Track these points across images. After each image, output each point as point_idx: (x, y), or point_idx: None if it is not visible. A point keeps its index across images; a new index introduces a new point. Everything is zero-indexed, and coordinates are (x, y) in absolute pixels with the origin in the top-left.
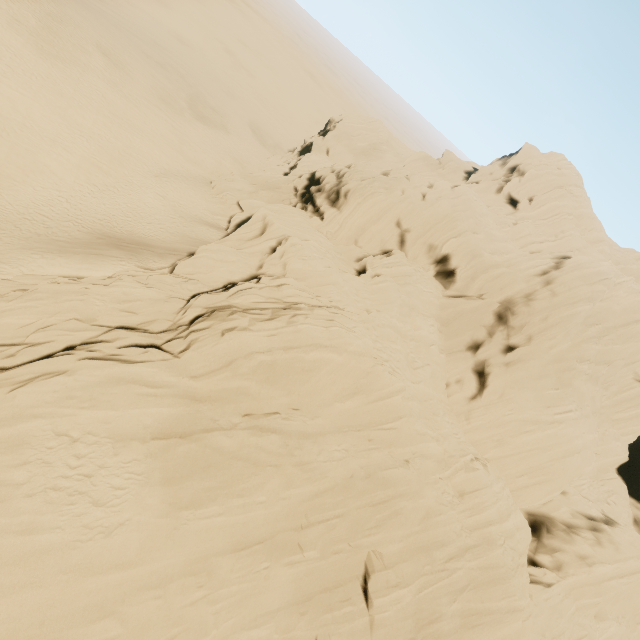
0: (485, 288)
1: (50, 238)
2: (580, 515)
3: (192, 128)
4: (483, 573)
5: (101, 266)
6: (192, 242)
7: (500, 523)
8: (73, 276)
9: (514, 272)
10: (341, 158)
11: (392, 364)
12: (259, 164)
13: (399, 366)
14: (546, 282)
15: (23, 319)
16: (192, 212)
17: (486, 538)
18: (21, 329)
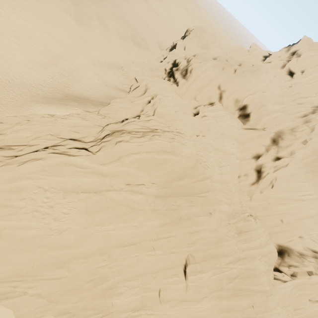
0: (267, 124)
1: (44, 96)
2: (308, 249)
3: (113, 38)
4: (247, 271)
5: (66, 110)
6: (111, 98)
7: (260, 249)
8: (54, 115)
9: (285, 115)
10: (192, 51)
11: (207, 163)
12: (148, 57)
13: (211, 165)
14: (305, 121)
15: (27, 134)
16: (112, 83)
17: (251, 255)
18: (26, 138)
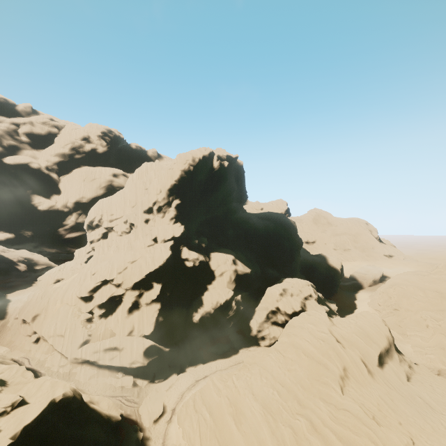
0: None
1: None
2: None
3: None
4: None
5: None
6: None
7: None
8: None
9: None
10: None
11: None
12: None
13: None
14: None
15: None
16: None
17: None
18: None
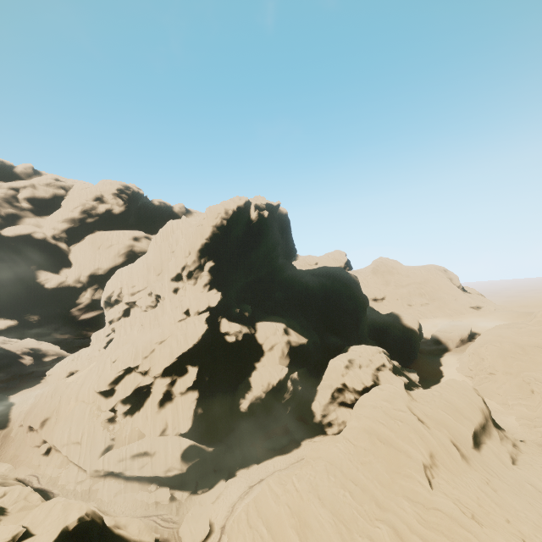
0: None
1: None
2: None
3: None
4: None
5: None
6: None
7: None
8: None
9: None
10: None
11: None
12: None
13: None
14: None
15: None
16: None
17: None
18: None
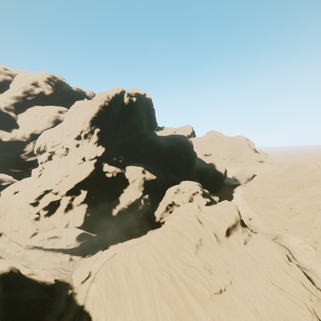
0: None
1: None
2: None
3: None
4: None
5: None
6: None
7: None
8: None
9: None
10: None
11: None
12: None
13: None
14: None
15: None
16: None
17: None
18: None
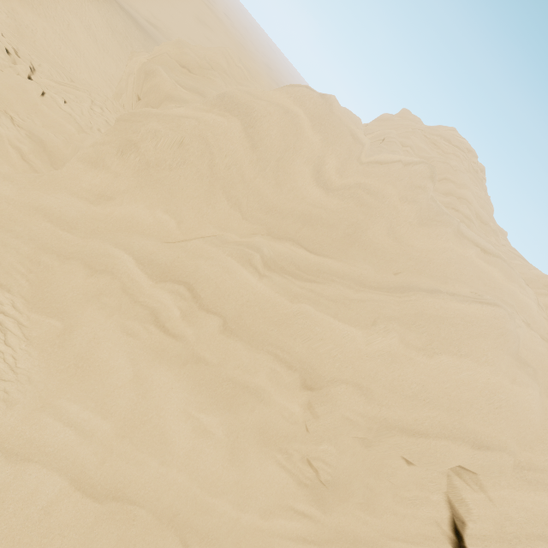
0: None
1: None
2: None
3: None
4: None
5: None
6: None
7: None
8: None
9: None
10: None
11: None
12: None
13: None
14: None
15: None
16: None
17: None
18: None
